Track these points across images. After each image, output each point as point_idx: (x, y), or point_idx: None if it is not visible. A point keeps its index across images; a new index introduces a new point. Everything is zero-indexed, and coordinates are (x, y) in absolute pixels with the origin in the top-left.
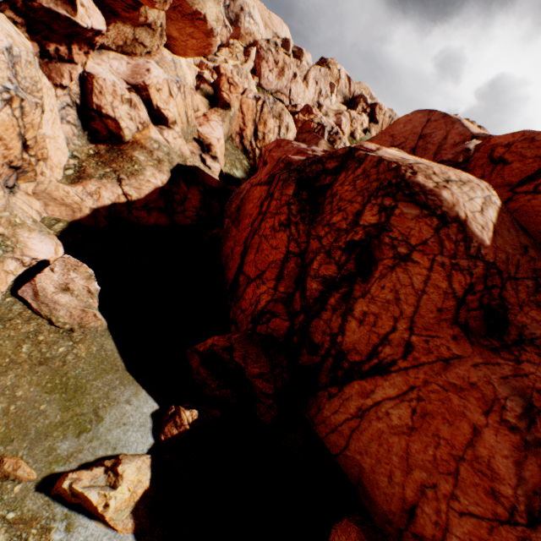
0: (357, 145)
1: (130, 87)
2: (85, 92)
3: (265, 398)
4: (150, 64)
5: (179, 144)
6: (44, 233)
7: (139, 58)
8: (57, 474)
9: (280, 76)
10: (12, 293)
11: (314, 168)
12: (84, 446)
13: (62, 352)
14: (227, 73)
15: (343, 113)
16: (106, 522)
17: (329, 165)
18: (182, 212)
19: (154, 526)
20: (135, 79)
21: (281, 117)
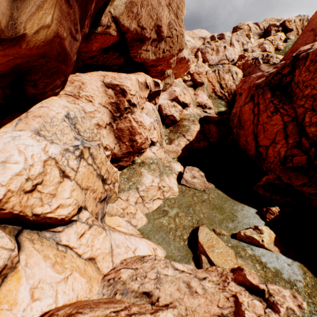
0: (296, 53)
1: (171, 101)
2: (159, 112)
3: (313, 197)
4: (173, 88)
5: (195, 111)
6: (176, 162)
7: (168, 89)
8: (234, 233)
9: (217, 54)
10: (179, 184)
11: (275, 78)
12: (237, 225)
13: (206, 198)
14: (195, 71)
15: (263, 43)
16: (265, 248)
17: (284, 72)
18: (210, 137)
19: (288, 251)
20: (172, 97)
21: (229, 70)
